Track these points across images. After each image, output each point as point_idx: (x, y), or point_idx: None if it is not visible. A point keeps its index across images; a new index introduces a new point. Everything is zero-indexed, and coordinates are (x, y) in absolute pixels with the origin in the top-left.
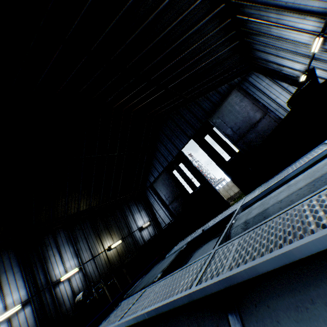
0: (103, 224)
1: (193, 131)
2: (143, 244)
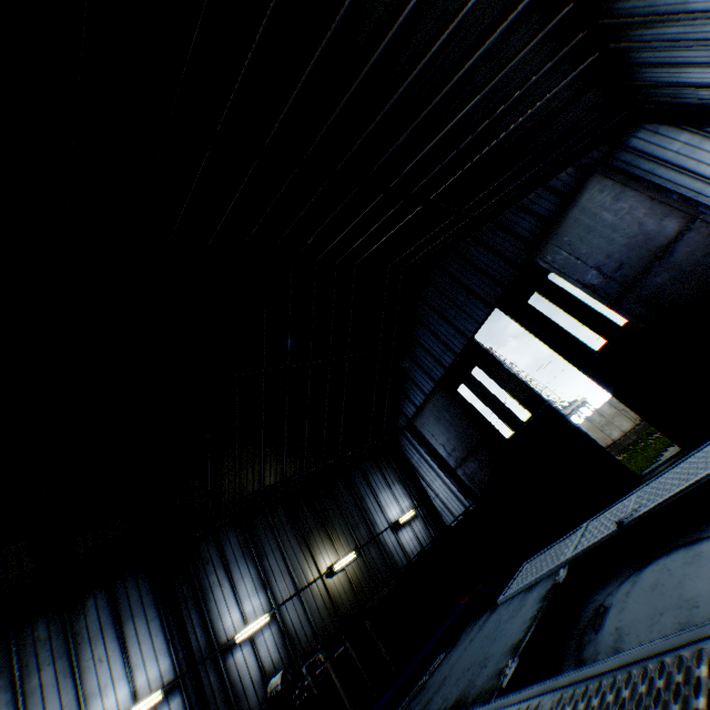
0: (313, 516)
1: (499, 290)
2: (406, 564)
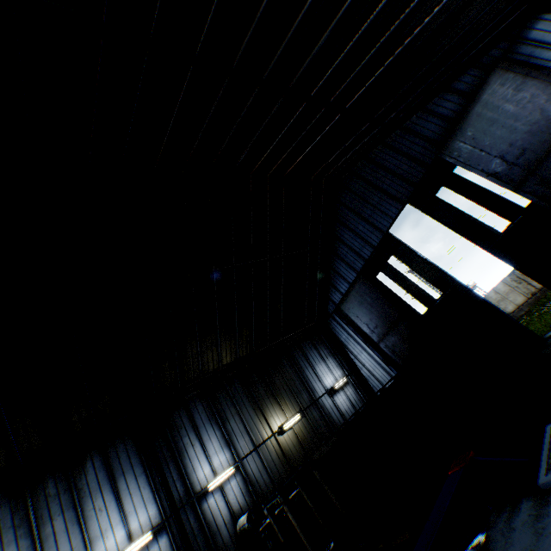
0: (263, 386)
1: (409, 188)
2: (345, 422)
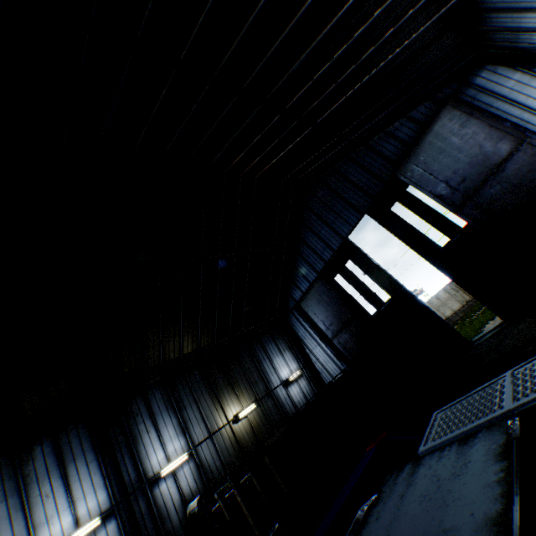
0: (222, 376)
1: (368, 200)
2: (296, 412)
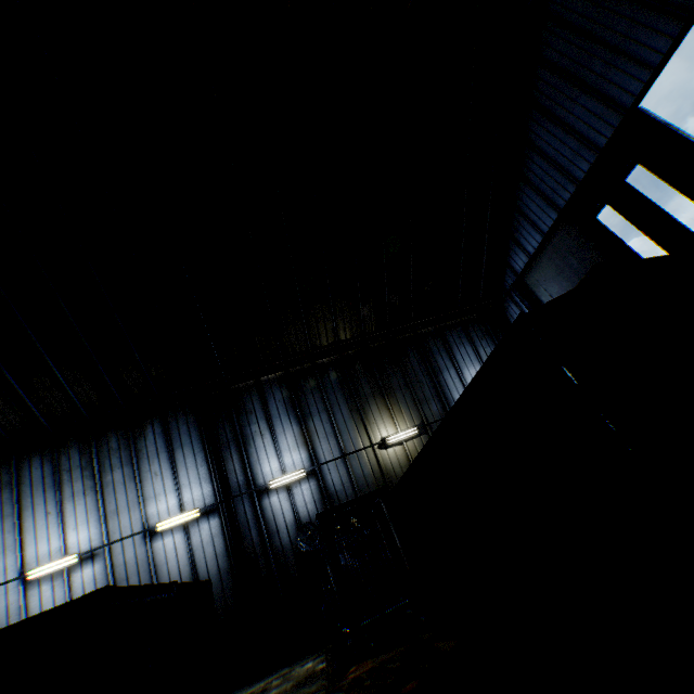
0: (371, 384)
1: None
2: None
